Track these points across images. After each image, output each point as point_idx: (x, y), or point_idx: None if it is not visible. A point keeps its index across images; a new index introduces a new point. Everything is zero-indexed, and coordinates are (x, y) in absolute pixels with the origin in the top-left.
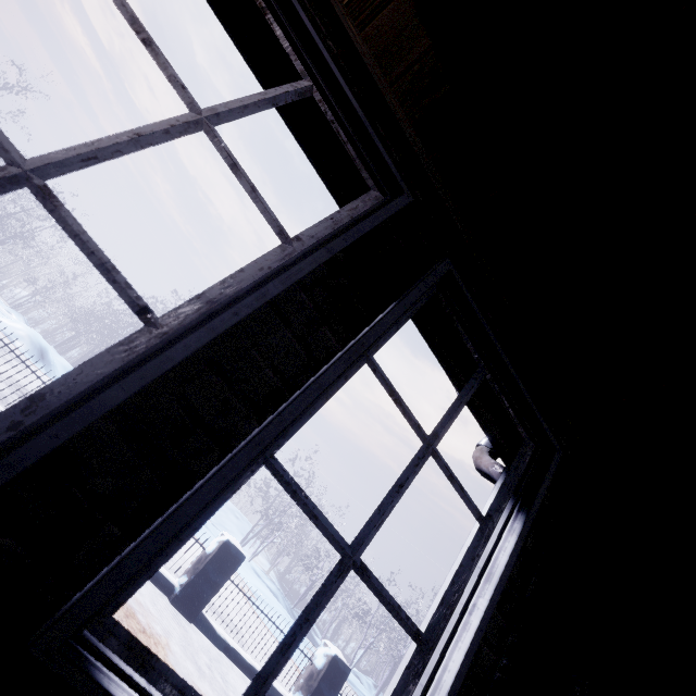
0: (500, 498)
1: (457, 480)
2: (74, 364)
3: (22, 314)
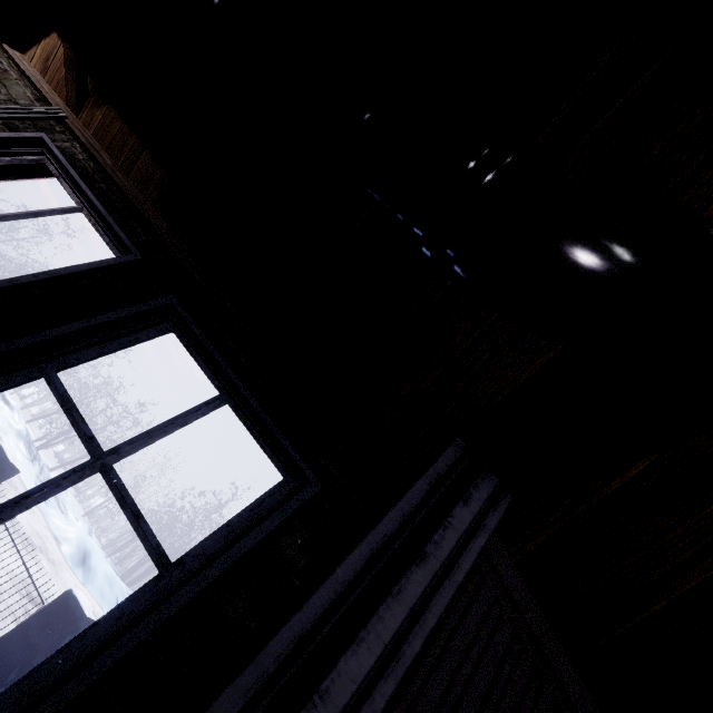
0: (211, 541)
1: (133, 505)
2: (125, 575)
3: (95, 524)
